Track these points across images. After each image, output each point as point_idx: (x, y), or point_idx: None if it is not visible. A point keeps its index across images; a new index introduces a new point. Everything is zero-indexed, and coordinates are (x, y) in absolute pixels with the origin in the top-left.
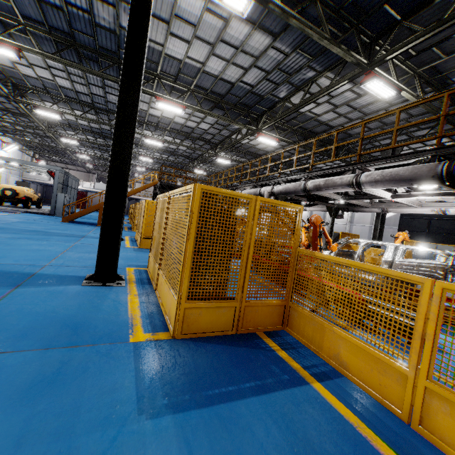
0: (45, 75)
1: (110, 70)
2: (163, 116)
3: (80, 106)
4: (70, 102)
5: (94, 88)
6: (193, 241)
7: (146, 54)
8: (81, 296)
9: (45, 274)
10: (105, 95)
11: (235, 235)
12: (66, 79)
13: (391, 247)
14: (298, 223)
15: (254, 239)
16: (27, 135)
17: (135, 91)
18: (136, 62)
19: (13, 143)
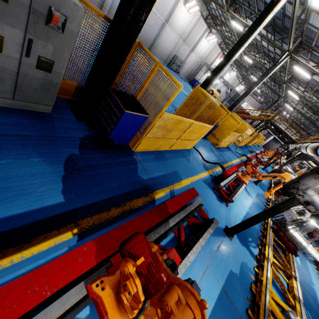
0: (258, 38)
1: (286, 40)
2: (312, 79)
3: (268, 58)
4: (264, 55)
5: (277, 49)
6: (186, 100)
7: (247, 40)
8: (170, 109)
9: (173, 104)
10: (281, 55)
11: (197, 106)
12: (266, 42)
13: (301, 206)
14: (219, 118)
15: (201, 112)
16: (243, 69)
17: (232, 55)
18: (241, 43)
19: (235, 71)
